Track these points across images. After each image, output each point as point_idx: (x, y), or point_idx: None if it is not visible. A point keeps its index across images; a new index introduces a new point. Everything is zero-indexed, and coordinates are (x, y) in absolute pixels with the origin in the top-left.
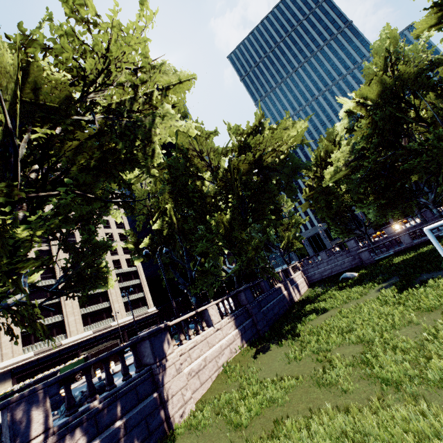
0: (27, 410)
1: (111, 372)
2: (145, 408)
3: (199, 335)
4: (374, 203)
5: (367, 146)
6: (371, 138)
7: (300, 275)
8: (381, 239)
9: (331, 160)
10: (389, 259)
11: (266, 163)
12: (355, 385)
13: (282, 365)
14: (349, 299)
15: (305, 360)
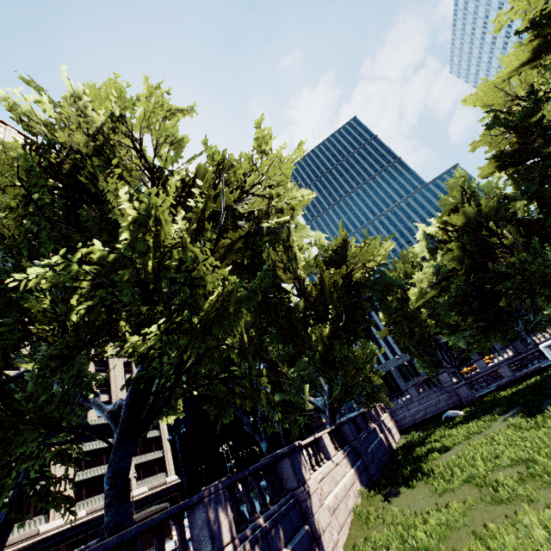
0: (216, 510)
1: (171, 547)
2: (303, 540)
3: (322, 467)
4: (472, 325)
5: (456, 267)
6: (460, 259)
7: (388, 418)
8: (474, 374)
9: (413, 282)
10: (493, 394)
11: (356, 278)
12: (540, 493)
13: (432, 500)
14: (471, 434)
15: (460, 489)
